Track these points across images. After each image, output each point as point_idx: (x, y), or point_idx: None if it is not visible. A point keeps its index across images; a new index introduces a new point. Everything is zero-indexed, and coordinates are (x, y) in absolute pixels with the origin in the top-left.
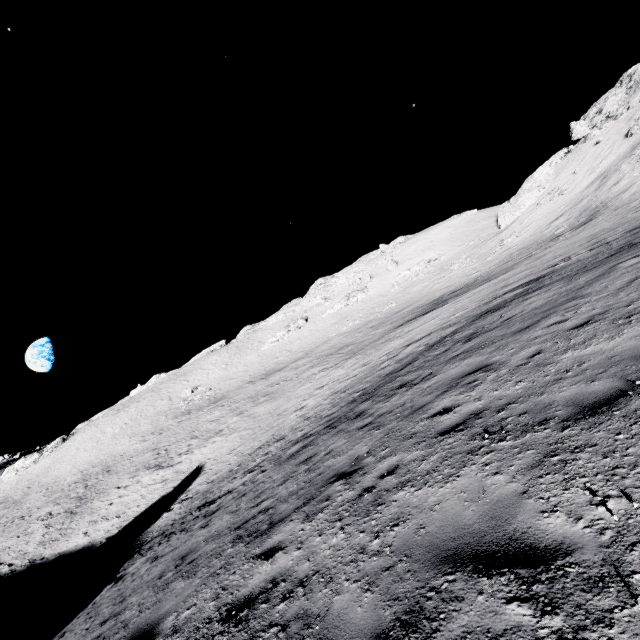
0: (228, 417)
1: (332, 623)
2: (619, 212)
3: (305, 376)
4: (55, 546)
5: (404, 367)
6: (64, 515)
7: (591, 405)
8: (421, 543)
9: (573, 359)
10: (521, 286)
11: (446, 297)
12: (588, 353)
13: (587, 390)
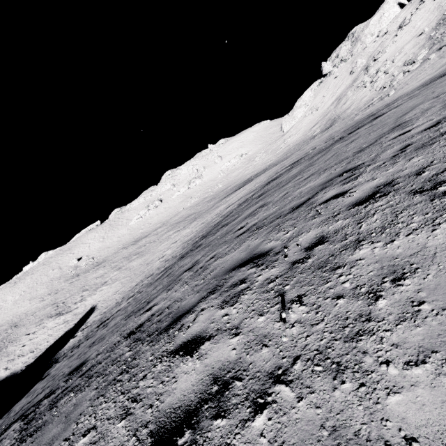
0: (110, 273)
1: (181, 308)
2: (345, 121)
3: (164, 238)
4: None
5: (225, 218)
6: None
7: (297, 206)
8: (221, 271)
9: (299, 192)
10: (290, 165)
11: (252, 178)
12: (305, 188)
13: (298, 202)
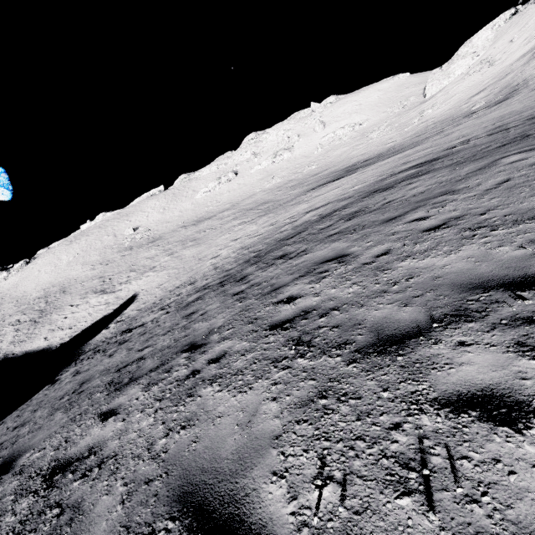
0: (161, 256)
1: (82, 530)
2: (534, 93)
3: (227, 227)
4: (23, 346)
5: (294, 236)
6: (29, 323)
7: (387, 338)
8: (183, 462)
9: (407, 270)
10: (416, 166)
11: (358, 165)
12: (421, 266)
13: (395, 316)
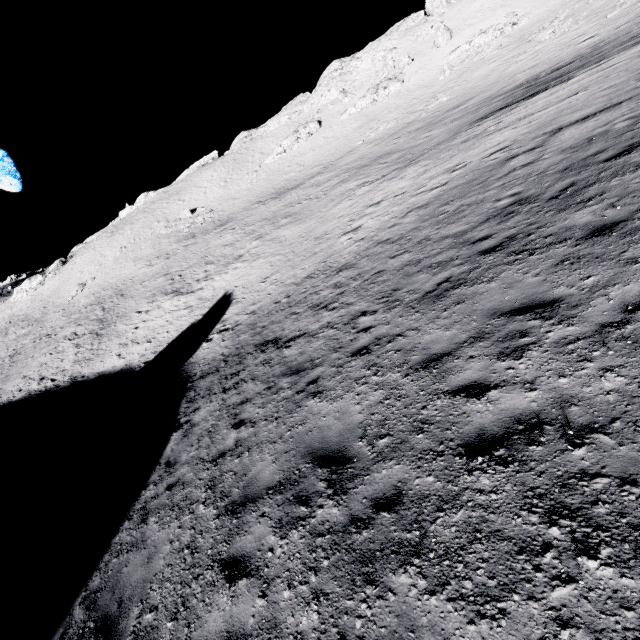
0: (245, 241)
1: None
2: None
3: (338, 193)
4: (91, 366)
5: (626, 151)
6: (90, 336)
7: None
8: None
9: None
10: None
11: (549, 76)
12: None
13: None
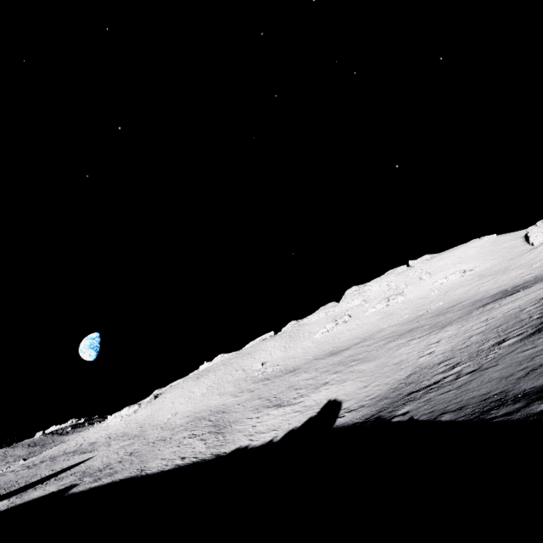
0: (324, 375)
1: None
2: None
3: (392, 345)
4: (227, 447)
5: None
6: (211, 434)
7: None
8: None
9: None
10: None
11: (514, 288)
12: None
13: None
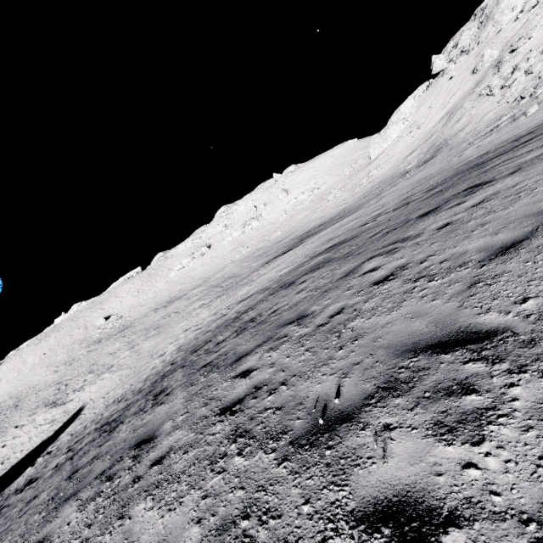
0: (122, 351)
1: None
2: (452, 153)
3: (188, 310)
4: None
5: (200, 347)
6: None
7: None
8: None
9: (122, 535)
10: (328, 249)
11: (311, 232)
12: (134, 533)
13: None
